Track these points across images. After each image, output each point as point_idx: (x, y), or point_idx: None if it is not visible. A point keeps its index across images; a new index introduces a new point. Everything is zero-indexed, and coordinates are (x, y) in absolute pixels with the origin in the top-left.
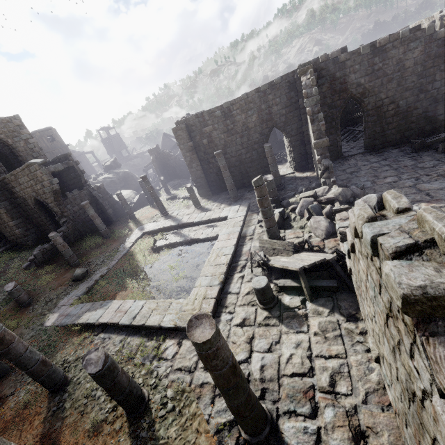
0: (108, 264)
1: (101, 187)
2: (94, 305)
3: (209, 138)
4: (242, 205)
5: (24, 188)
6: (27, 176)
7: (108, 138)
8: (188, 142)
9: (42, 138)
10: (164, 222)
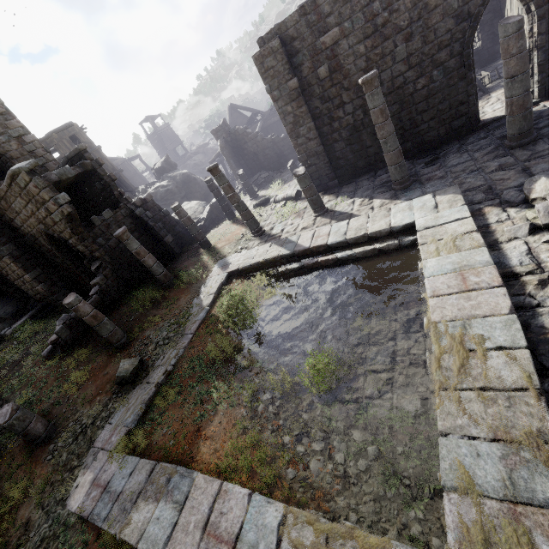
0: (176, 344)
1: (147, 200)
2: (154, 478)
3: (332, 61)
4: (440, 193)
5: (26, 219)
6: (20, 196)
7: (154, 132)
8: (289, 81)
9: (63, 141)
10: (263, 248)
